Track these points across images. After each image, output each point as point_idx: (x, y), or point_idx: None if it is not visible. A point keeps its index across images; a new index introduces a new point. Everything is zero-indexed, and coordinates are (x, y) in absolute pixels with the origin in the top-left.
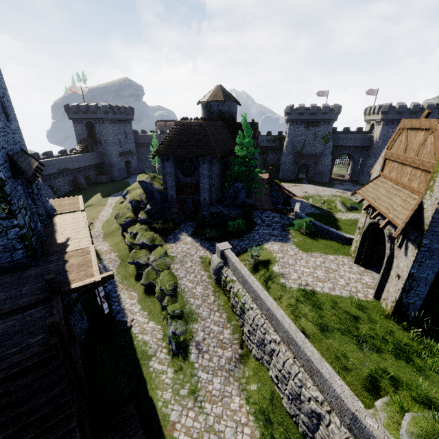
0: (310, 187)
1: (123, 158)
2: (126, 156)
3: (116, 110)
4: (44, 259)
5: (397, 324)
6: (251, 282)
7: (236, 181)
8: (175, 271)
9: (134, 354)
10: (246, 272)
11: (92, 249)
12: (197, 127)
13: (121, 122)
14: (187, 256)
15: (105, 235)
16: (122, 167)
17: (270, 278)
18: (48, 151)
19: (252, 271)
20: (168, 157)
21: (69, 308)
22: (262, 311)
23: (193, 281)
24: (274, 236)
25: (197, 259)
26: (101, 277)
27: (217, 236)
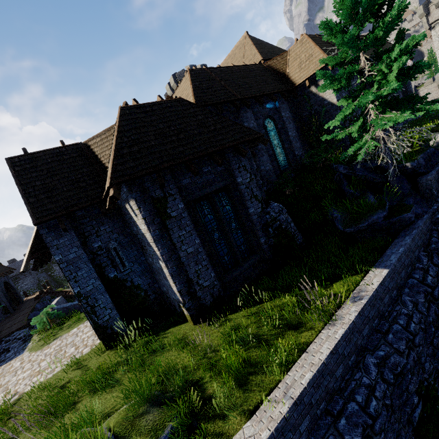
0: None
1: None
2: None
3: None
4: None
5: (112, 350)
6: None
7: None
8: None
9: None
10: None
11: None
12: None
13: None
14: None
15: None
16: None
17: None
18: None
19: None
20: None
21: None
22: None
23: None
24: (1, 362)
25: None
26: None
27: None
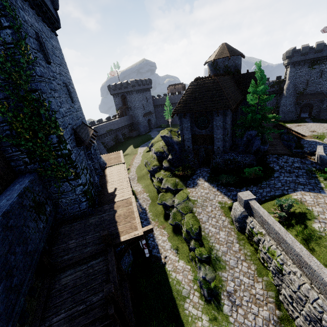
0: (317, 126)
1: (145, 118)
2: (148, 116)
3: (139, 83)
4: (100, 208)
5: None
6: (291, 244)
7: (247, 129)
8: (197, 215)
9: (170, 292)
10: (281, 229)
11: (133, 200)
12: (210, 83)
13: (143, 91)
14: (206, 200)
15: (138, 178)
16: (145, 124)
17: (312, 238)
18: (100, 119)
19: (283, 225)
20: (185, 114)
21: (120, 256)
22: (311, 281)
23: (216, 226)
24: (300, 185)
25: (216, 204)
26: (143, 231)
27: (232, 182)
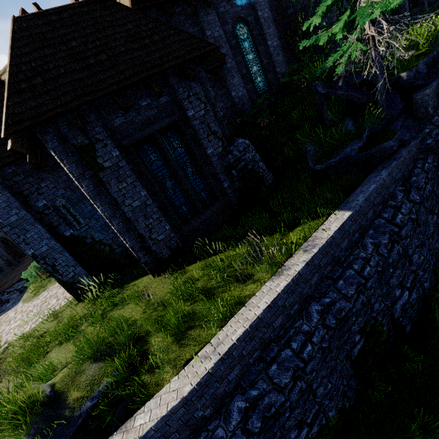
0: None
1: None
2: None
3: None
4: None
5: (83, 303)
6: None
7: None
8: None
9: None
10: None
11: None
12: None
13: None
14: None
15: None
16: None
17: None
18: None
19: None
20: None
21: None
22: None
23: None
24: (2, 312)
25: None
26: None
27: None
